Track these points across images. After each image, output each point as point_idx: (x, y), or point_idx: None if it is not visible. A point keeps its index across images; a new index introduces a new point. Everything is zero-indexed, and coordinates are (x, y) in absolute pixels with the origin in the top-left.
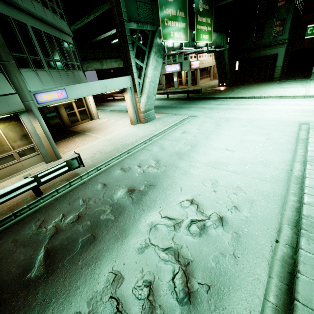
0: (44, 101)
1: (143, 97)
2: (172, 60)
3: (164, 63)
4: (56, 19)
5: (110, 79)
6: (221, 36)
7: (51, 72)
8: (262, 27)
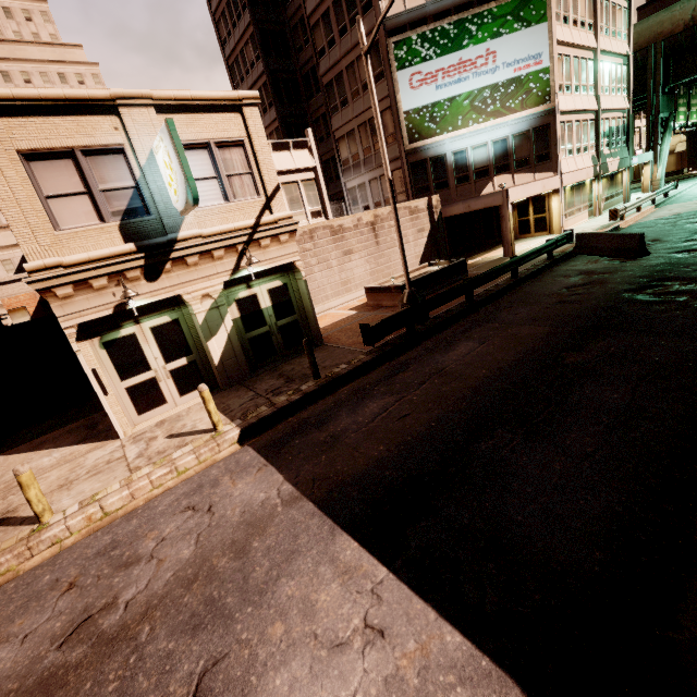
0: (633, 163)
1: (660, 167)
2: None
3: None
4: None
5: (647, 153)
6: None
7: None
8: None
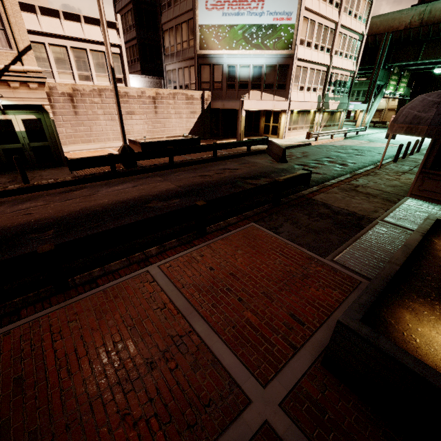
0: (349, 108)
1: (368, 116)
2: (355, 98)
3: None
4: None
5: (362, 104)
6: (408, 89)
7: None
8: (438, 87)
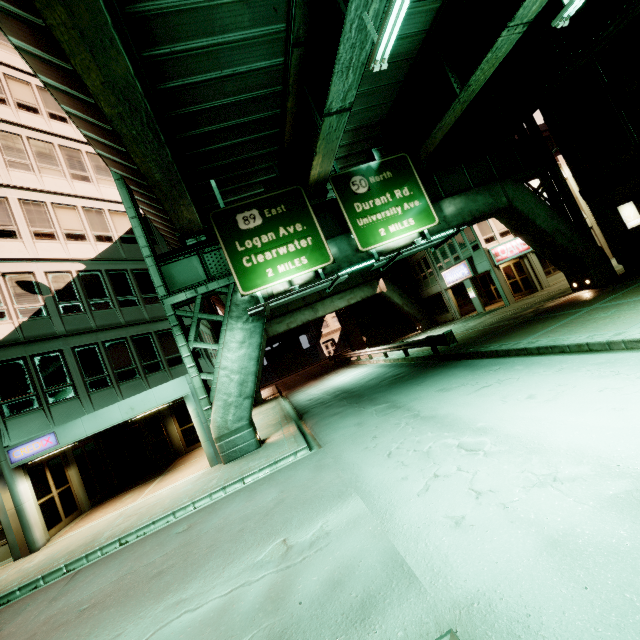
0: (21, 457)
1: (213, 409)
2: (453, 258)
3: (441, 267)
4: (151, 310)
5: (142, 393)
6: (489, 190)
7: (94, 395)
8: None
